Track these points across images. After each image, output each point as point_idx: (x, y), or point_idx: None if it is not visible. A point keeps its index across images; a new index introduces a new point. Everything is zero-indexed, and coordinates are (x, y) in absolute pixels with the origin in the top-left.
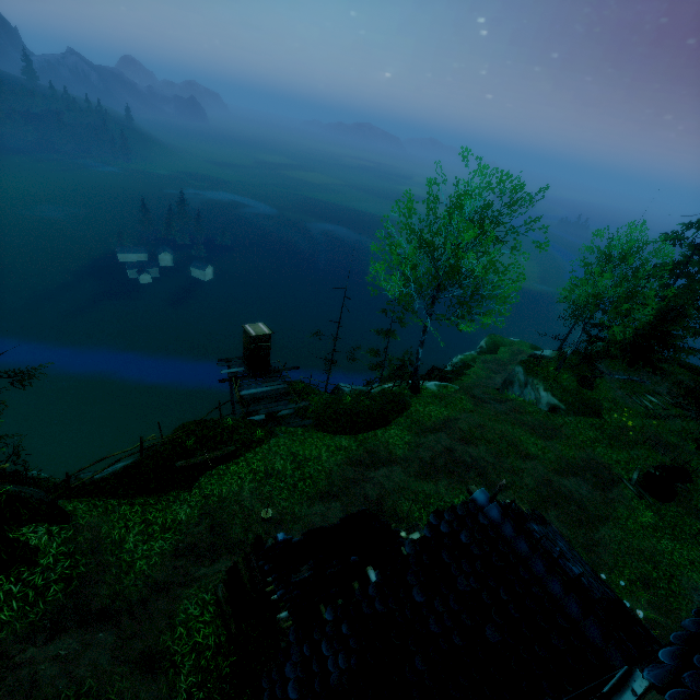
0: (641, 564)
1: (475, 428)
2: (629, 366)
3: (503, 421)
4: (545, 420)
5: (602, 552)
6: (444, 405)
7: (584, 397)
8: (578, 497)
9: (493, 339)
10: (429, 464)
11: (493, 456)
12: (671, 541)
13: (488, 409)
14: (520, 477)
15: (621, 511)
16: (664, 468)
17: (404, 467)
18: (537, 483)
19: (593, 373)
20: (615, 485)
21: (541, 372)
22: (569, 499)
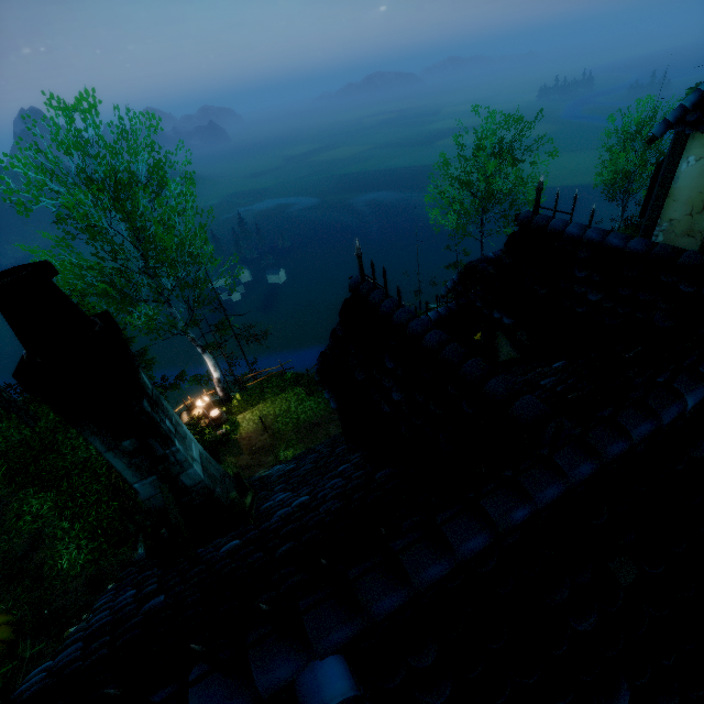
0: None
1: None
2: None
3: None
4: None
5: None
6: None
7: None
8: None
9: None
10: None
11: None
12: None
13: None
14: None
15: None
16: None
17: None
18: None
19: None
20: None
21: None
22: None
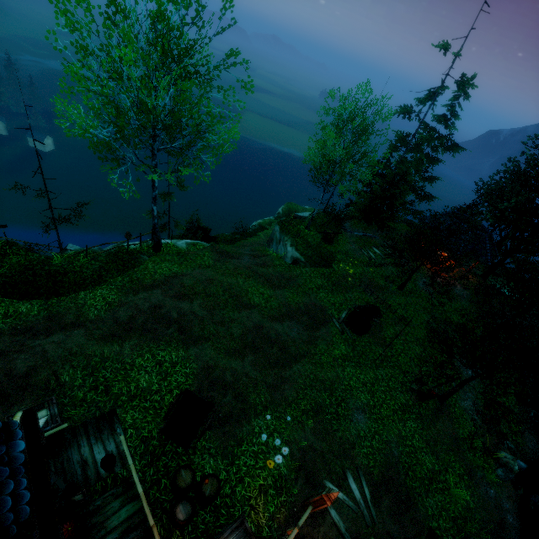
0: (319, 394)
1: (200, 283)
2: (367, 225)
3: (238, 275)
4: (285, 272)
5: (287, 389)
6: (181, 262)
7: (323, 251)
8: (284, 339)
9: (289, 206)
10: (124, 324)
11: (206, 309)
12: (354, 368)
13: (230, 264)
14: (227, 327)
15: (321, 347)
16: (361, 308)
17: (89, 330)
18: (245, 332)
19: (338, 231)
20: (325, 324)
21: (293, 230)
22: (274, 342)
